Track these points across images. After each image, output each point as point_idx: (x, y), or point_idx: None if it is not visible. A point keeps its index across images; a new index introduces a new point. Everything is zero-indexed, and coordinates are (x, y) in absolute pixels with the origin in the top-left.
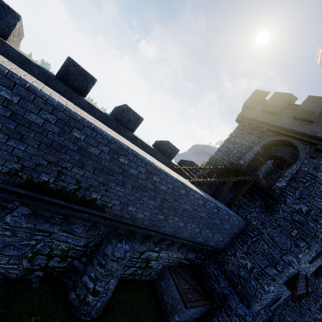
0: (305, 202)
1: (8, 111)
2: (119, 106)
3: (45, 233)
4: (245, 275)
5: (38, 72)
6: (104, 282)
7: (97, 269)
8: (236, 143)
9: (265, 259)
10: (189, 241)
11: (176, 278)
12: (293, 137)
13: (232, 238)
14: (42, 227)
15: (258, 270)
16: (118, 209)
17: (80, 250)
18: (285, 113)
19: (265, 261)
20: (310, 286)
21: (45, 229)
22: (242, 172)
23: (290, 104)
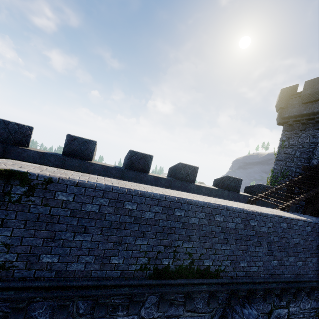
0: None
1: (132, 218)
2: (174, 166)
3: (173, 318)
4: None
5: (115, 171)
6: None
7: None
8: (294, 145)
9: None
10: (318, 281)
11: None
12: None
13: None
14: (169, 312)
15: None
16: (231, 269)
17: None
18: None
19: None
20: None
21: (172, 314)
22: None
23: None
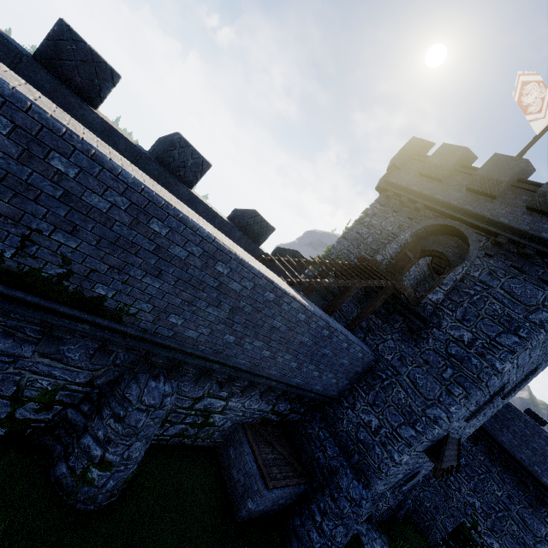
0: (469, 325)
1: None
2: (167, 137)
3: (5, 358)
4: (367, 438)
5: None
6: (123, 446)
7: (109, 424)
8: (373, 227)
9: (399, 413)
10: (280, 383)
11: (255, 442)
12: (462, 220)
13: (351, 381)
14: None
15: (387, 430)
16: (149, 319)
17: (78, 391)
18: (454, 180)
19: (400, 417)
20: (464, 457)
21: (5, 350)
22: (377, 274)
23: (465, 167)
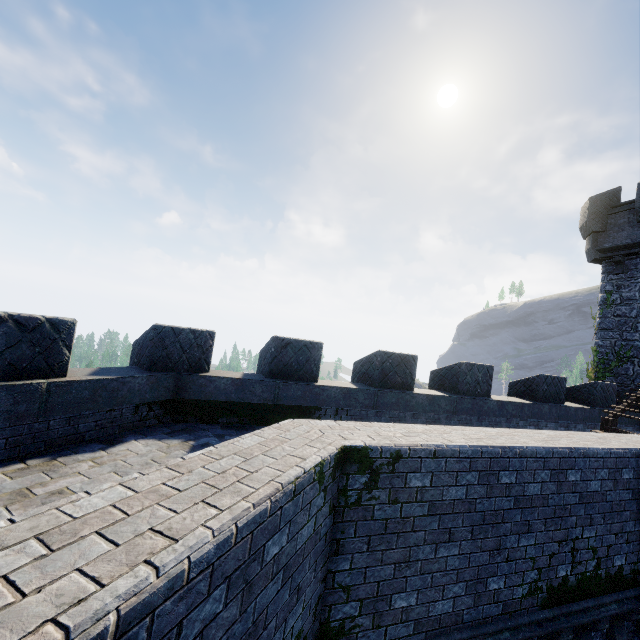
0: None
1: (510, 499)
2: (448, 369)
3: None
4: None
5: (364, 397)
6: None
7: None
8: (632, 300)
9: None
10: None
11: None
12: None
13: None
14: None
15: None
16: None
17: None
18: None
19: None
20: None
21: None
22: None
23: None
